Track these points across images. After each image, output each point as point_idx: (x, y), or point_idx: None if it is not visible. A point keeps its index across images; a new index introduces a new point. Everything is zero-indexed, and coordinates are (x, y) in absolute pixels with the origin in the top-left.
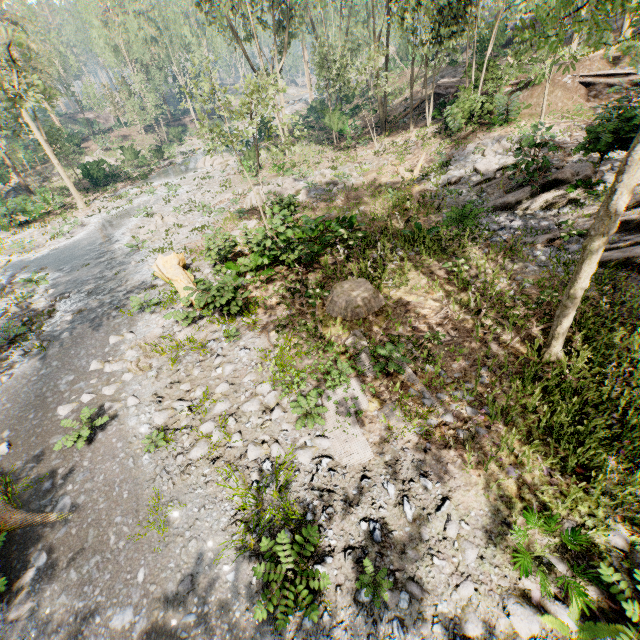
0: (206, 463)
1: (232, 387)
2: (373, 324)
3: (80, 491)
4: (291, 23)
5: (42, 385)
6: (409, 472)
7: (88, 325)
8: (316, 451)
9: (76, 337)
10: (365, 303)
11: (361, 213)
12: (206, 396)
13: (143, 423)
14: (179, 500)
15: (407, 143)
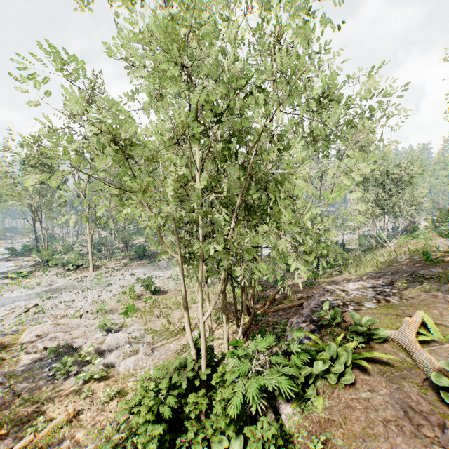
0: None
1: None
2: None
3: None
4: None
5: None
6: None
7: None
8: None
9: None
10: None
11: None
12: None
13: None
14: None
15: None
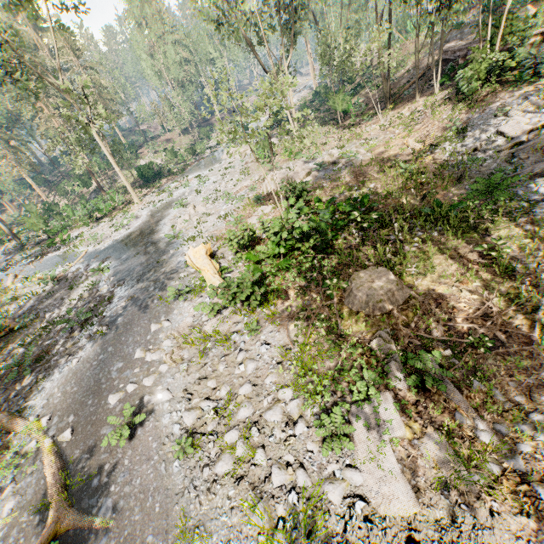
0: (231, 482)
1: (254, 389)
2: (399, 321)
3: (120, 494)
4: (296, 22)
5: (99, 370)
6: (472, 543)
7: (136, 312)
8: (347, 487)
9: (126, 323)
10: (388, 296)
11: (372, 191)
12: (230, 397)
13: (175, 422)
14: (205, 526)
15: (414, 113)
